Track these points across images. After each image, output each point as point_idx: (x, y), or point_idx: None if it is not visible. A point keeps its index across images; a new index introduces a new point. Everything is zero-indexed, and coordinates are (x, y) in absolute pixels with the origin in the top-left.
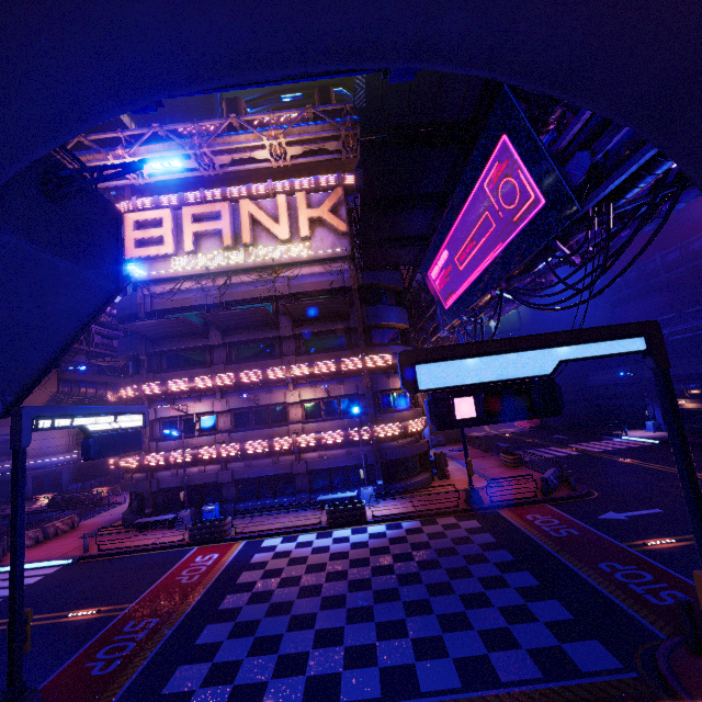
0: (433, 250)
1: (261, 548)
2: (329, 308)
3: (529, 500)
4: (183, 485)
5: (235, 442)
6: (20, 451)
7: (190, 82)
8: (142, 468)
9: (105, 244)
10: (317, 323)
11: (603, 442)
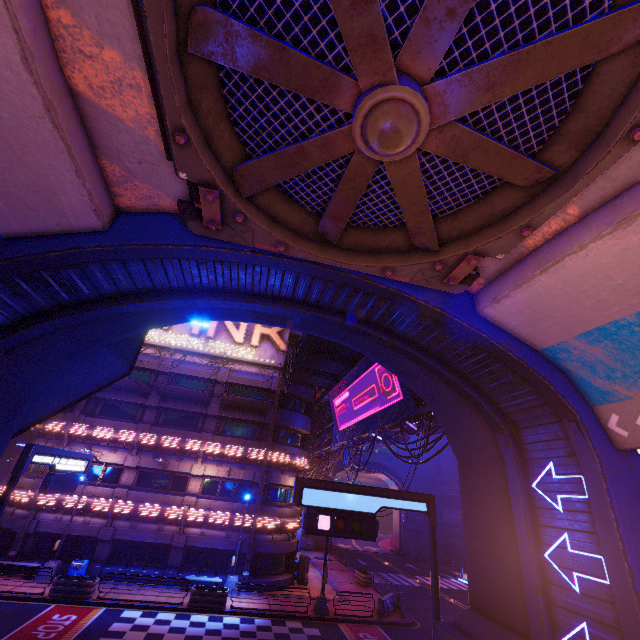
0: (340, 387)
1: (121, 618)
2: (254, 404)
3: (365, 619)
4: (61, 532)
5: (130, 500)
6: (17, 477)
7: (240, 320)
8: (28, 505)
9: (136, 344)
10: (240, 411)
11: (443, 579)
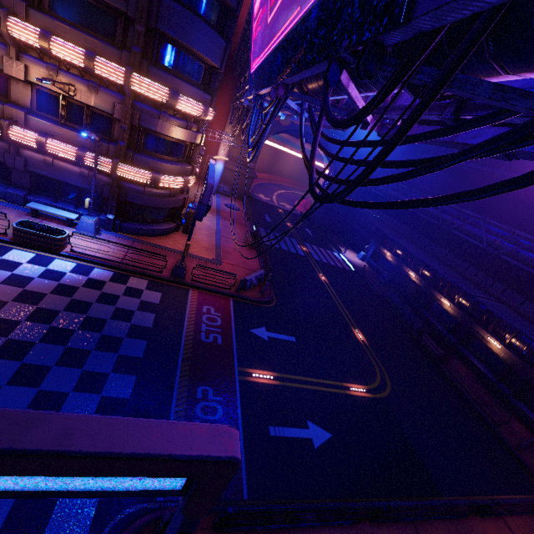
0: None
1: None
2: None
3: (221, 291)
4: None
5: None
6: None
7: None
8: None
9: None
10: None
11: (327, 252)
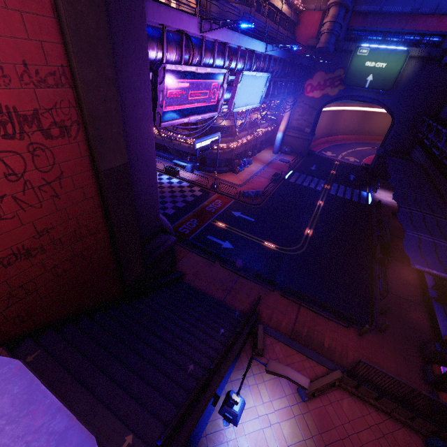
0: None
1: None
2: None
3: (230, 196)
4: None
5: None
6: None
7: None
8: None
9: None
10: None
11: (352, 191)
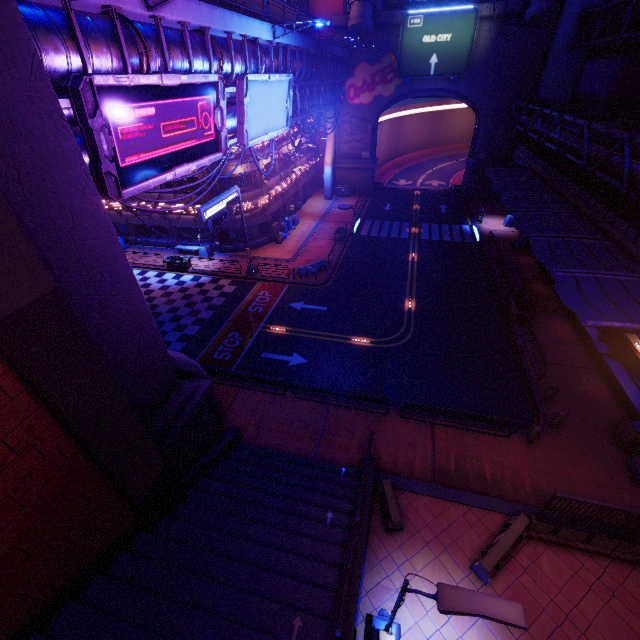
0: None
1: None
2: None
3: (280, 280)
4: None
5: None
6: None
7: None
8: None
9: None
10: None
11: (450, 228)
